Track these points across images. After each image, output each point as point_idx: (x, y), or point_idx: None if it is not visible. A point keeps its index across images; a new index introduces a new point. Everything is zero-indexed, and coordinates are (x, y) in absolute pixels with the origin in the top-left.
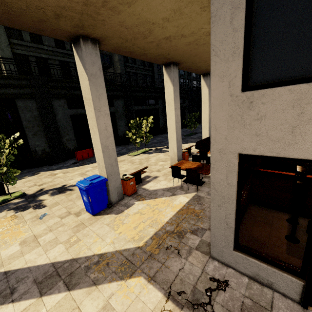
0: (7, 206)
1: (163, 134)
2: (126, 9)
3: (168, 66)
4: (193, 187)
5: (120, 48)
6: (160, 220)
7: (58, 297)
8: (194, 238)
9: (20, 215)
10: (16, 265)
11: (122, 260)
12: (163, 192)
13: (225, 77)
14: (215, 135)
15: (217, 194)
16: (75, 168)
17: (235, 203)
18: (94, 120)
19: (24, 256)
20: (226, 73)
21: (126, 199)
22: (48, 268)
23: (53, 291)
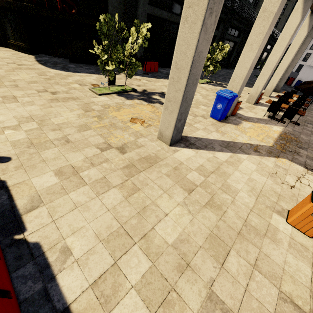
0: (133, 96)
1: None
2: None
3: None
4: (278, 123)
5: None
6: (271, 136)
7: (244, 155)
8: (303, 150)
9: (155, 106)
10: (197, 135)
11: (266, 149)
12: (258, 120)
13: None
14: None
15: None
16: (153, 79)
17: None
18: (262, 37)
19: (195, 132)
20: None
21: (233, 117)
22: (221, 142)
23: (239, 153)
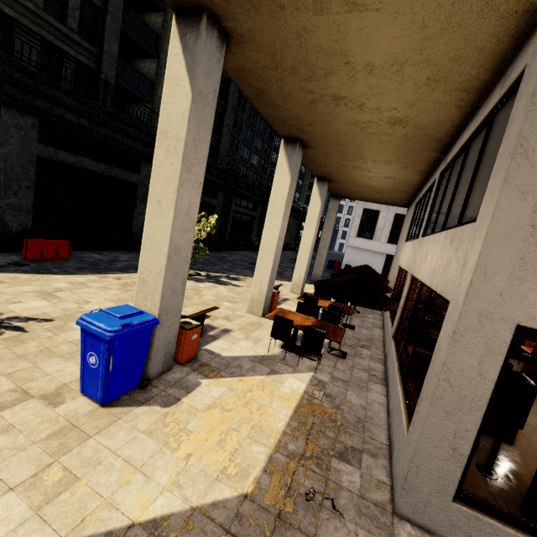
0: None
1: (211, 252)
2: (337, 13)
3: (291, 143)
4: (303, 361)
5: (250, 75)
6: (268, 426)
7: None
8: (349, 471)
9: None
10: None
11: (216, 535)
12: (252, 364)
13: (530, 195)
14: (480, 285)
15: (449, 391)
16: (23, 276)
17: (484, 411)
18: (173, 185)
19: None
20: (535, 189)
21: (179, 371)
22: None
23: None
